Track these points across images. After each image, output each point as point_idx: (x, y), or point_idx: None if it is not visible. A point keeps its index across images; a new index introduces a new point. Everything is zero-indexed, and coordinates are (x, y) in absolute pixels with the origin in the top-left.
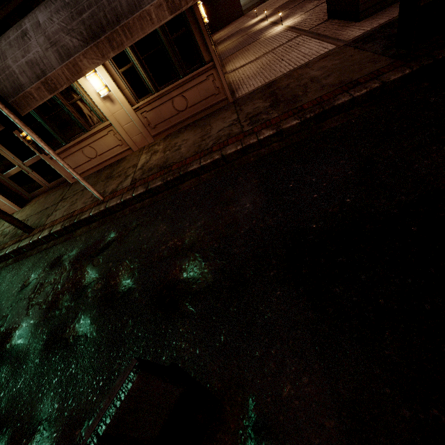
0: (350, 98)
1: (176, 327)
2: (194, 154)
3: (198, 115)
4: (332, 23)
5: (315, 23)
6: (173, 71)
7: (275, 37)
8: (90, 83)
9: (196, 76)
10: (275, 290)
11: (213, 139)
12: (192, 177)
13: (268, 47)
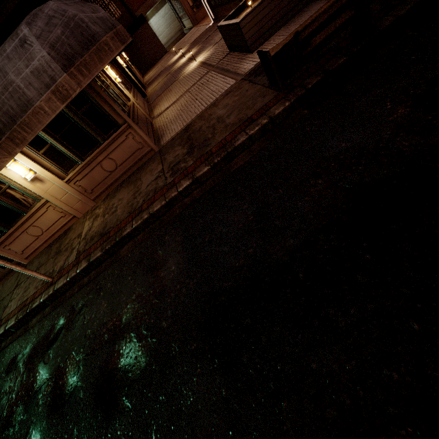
0: (246, 137)
1: (115, 429)
2: (127, 215)
3: (130, 170)
4: (233, 56)
5: (220, 57)
6: (92, 140)
7: (191, 74)
8: (14, 171)
9: (115, 138)
10: (196, 367)
11: (143, 196)
12: (130, 239)
13: (186, 86)
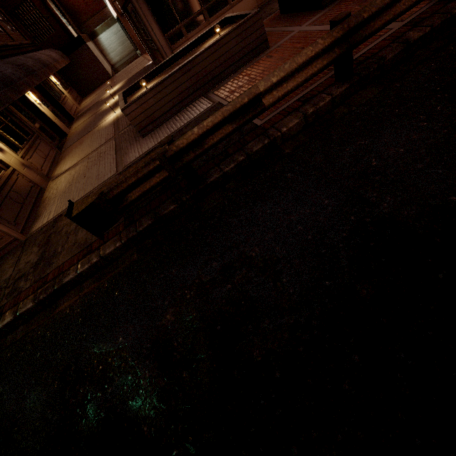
0: (76, 274)
1: None
2: None
3: None
4: (134, 129)
5: (128, 122)
6: None
7: (103, 130)
8: None
9: None
10: None
11: None
12: None
13: (91, 147)
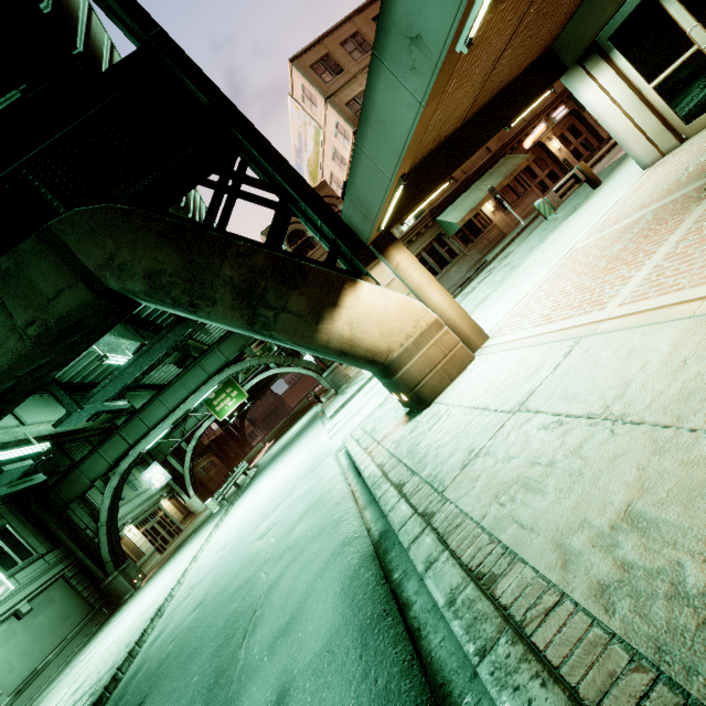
0: None
1: None
2: None
3: None
4: None
5: None
6: None
7: None
8: None
9: None
10: None
11: None
12: None
13: None
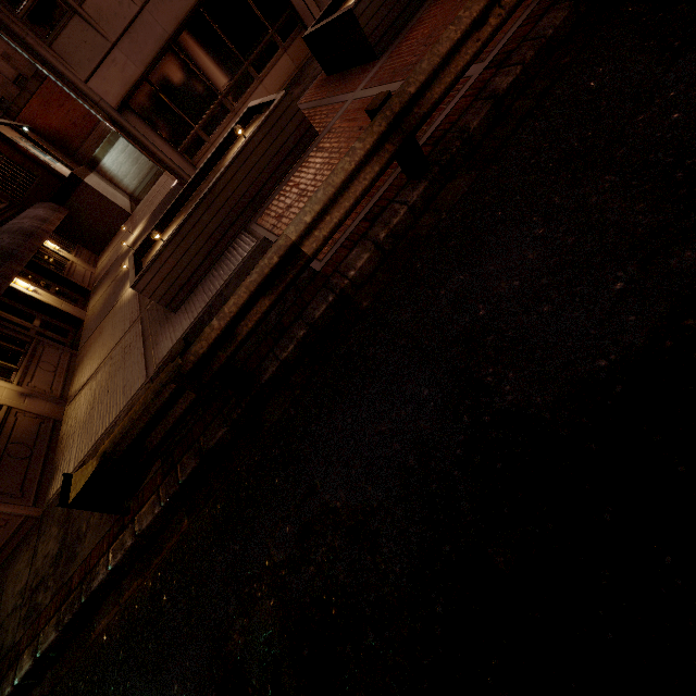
0: (107, 572)
1: None
2: None
3: None
4: None
5: None
6: None
7: (126, 307)
8: None
9: None
10: None
11: None
12: None
13: (113, 338)
